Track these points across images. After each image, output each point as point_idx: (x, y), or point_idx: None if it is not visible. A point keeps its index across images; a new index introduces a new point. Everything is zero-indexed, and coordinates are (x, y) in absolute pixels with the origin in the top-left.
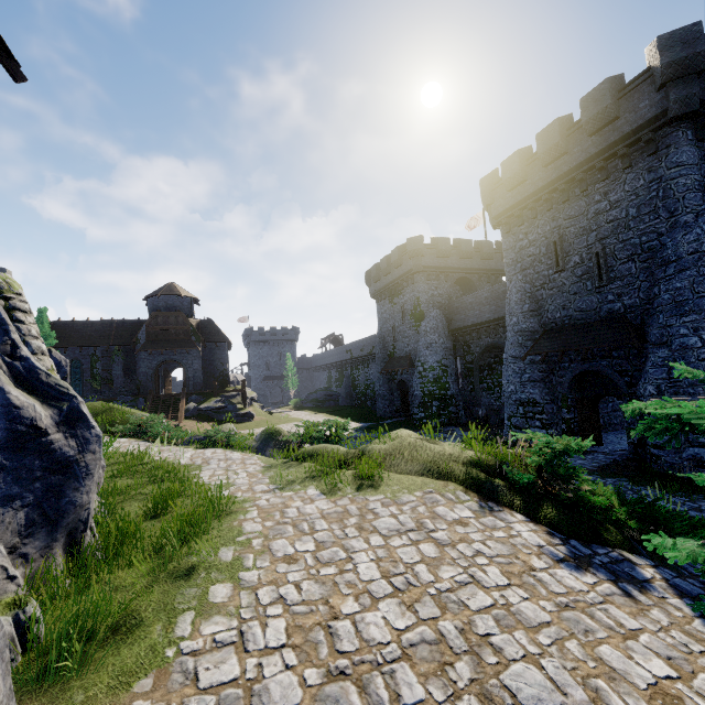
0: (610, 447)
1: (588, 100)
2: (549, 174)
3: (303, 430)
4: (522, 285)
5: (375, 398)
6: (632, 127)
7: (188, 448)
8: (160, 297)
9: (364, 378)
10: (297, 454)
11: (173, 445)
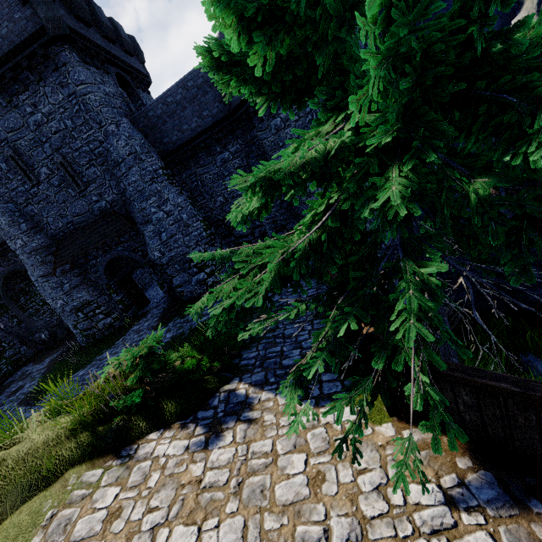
0: (156, 300)
1: None
2: None
3: None
4: (4, 206)
5: None
6: (21, 38)
7: None
8: None
9: None
10: None
11: None
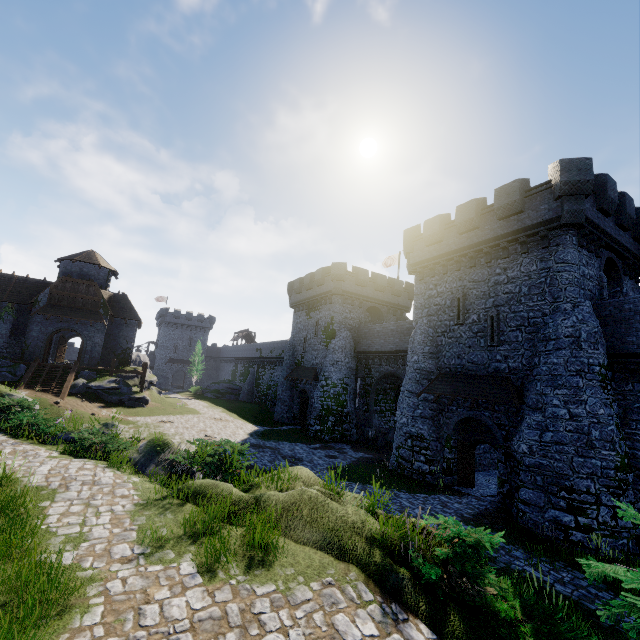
0: (481, 491)
1: (502, 192)
2: (462, 241)
3: (197, 426)
4: (426, 329)
5: (275, 400)
6: (533, 222)
7: (53, 452)
8: (75, 263)
9: (268, 378)
10: (181, 493)
11: (36, 442)
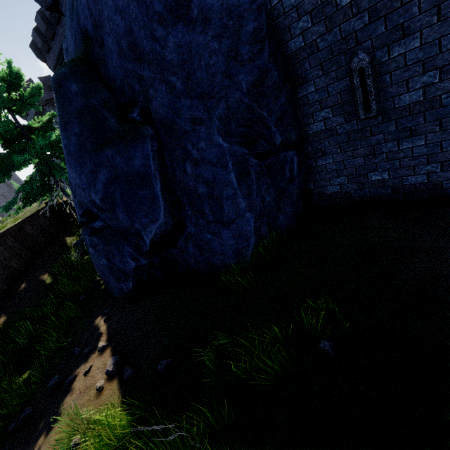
0: None
1: None
2: (57, 45)
3: None
4: None
5: None
6: None
7: None
8: None
9: None
10: None
11: None
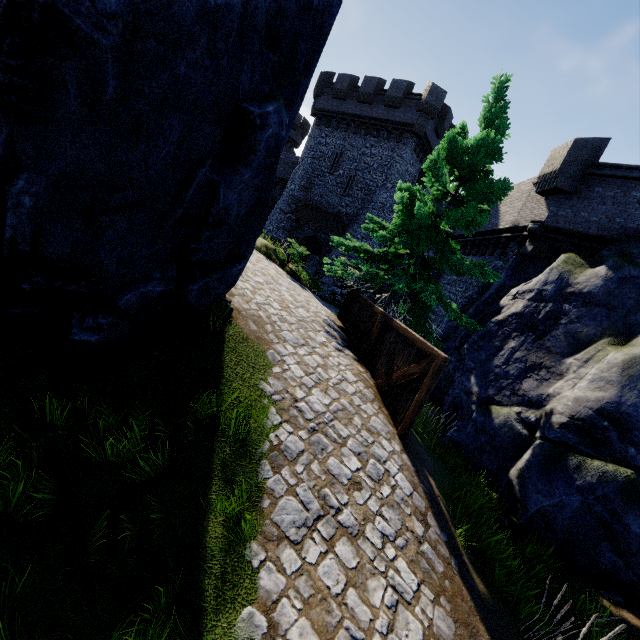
0: None
1: (395, 84)
2: (357, 109)
3: None
4: (308, 168)
5: None
6: (400, 120)
7: None
8: None
9: None
10: None
11: None
